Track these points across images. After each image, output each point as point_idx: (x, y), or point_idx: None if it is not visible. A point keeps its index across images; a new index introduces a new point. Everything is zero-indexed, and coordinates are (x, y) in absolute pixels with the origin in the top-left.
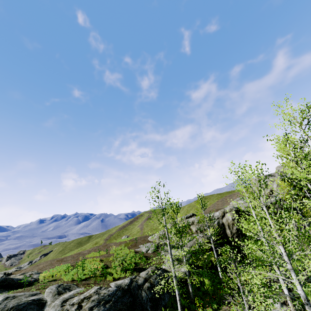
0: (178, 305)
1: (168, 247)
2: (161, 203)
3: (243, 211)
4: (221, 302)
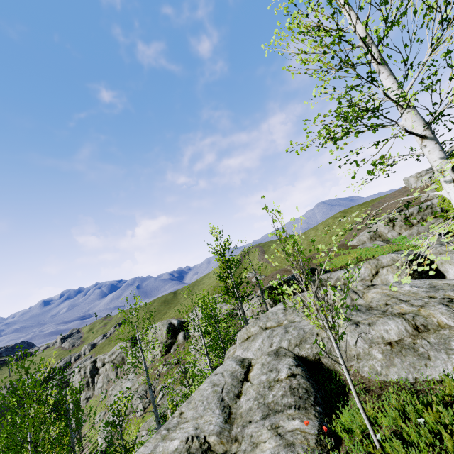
0: None
1: None
2: None
3: None
4: None
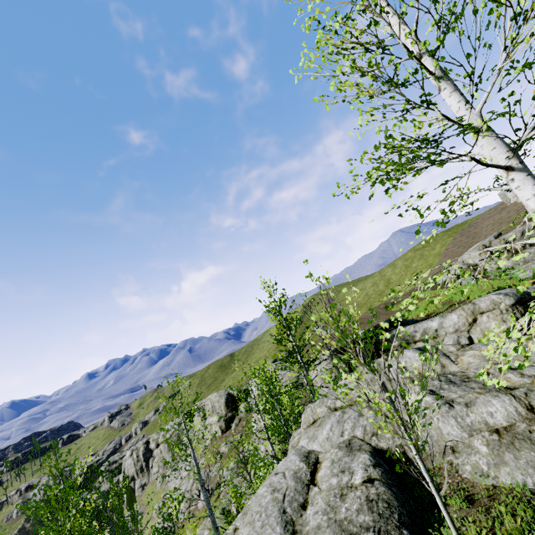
0: None
1: None
2: None
3: None
4: None
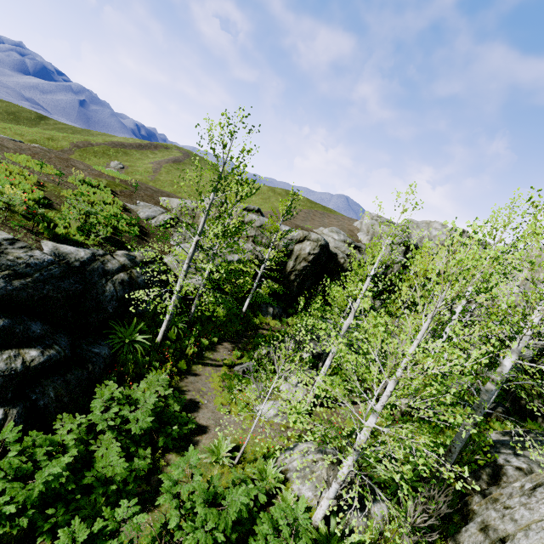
0: (163, 325)
1: (191, 247)
2: (224, 163)
3: (330, 250)
4: (225, 337)
